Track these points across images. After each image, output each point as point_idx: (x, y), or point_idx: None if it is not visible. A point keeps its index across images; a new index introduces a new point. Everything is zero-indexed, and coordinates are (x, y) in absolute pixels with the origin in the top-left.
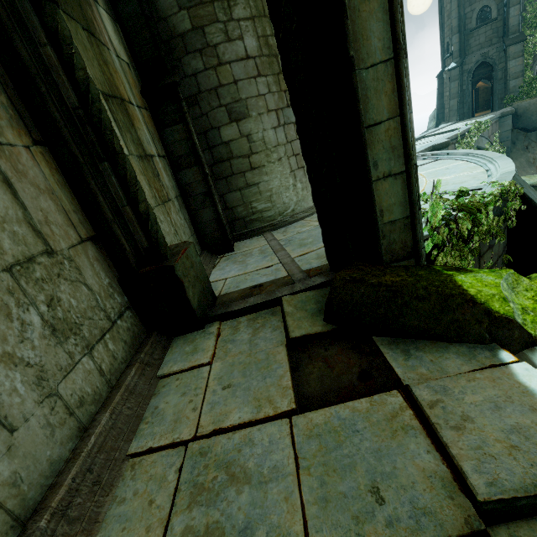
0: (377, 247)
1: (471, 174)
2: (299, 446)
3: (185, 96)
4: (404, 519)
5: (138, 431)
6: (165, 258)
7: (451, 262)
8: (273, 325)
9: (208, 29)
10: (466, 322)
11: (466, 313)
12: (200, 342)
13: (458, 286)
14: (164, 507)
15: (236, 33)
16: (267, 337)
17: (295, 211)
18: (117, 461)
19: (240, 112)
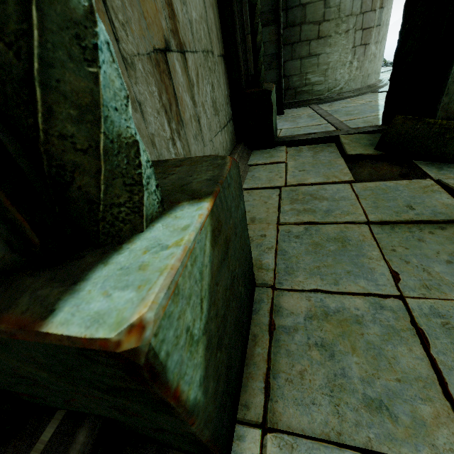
0: (437, 102)
1: None
2: (358, 192)
3: None
4: (427, 214)
5: (245, 182)
6: (261, 88)
7: None
8: (330, 151)
9: None
10: None
11: None
12: (274, 153)
13: None
14: (274, 204)
15: None
16: (326, 155)
17: (343, 90)
18: None
19: None
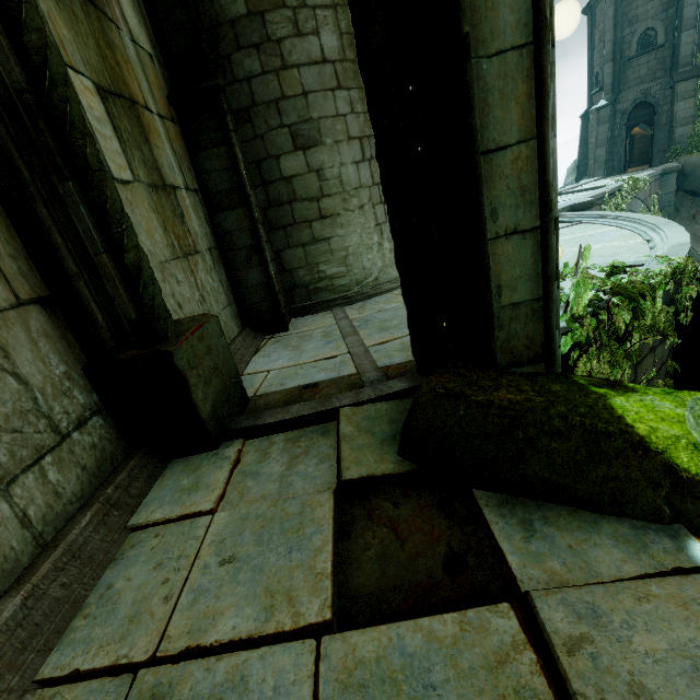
0: (490, 341)
1: (626, 244)
2: None
3: (232, 109)
4: None
5: (67, 632)
6: (165, 338)
7: (598, 370)
8: (322, 452)
9: (270, 17)
10: (632, 482)
11: (632, 466)
12: (206, 472)
13: (618, 418)
14: None
15: (309, 26)
16: (308, 473)
17: (379, 281)
18: (13, 693)
19: (309, 136)
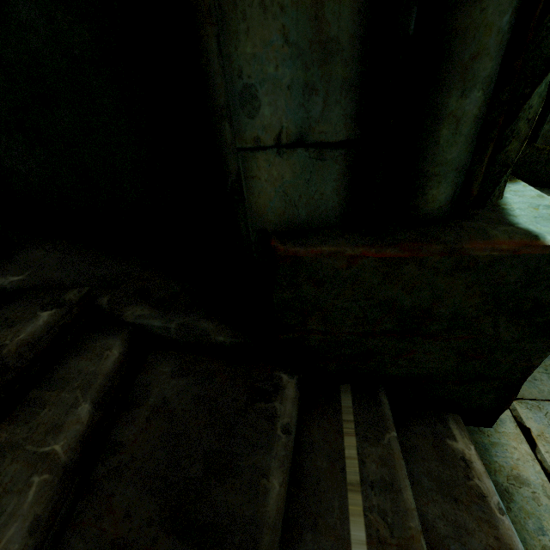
0: (539, 129)
1: None
2: None
3: None
4: None
5: None
6: None
7: None
8: None
9: None
10: None
11: None
12: None
13: None
14: None
15: None
16: None
17: None
18: None
19: None
